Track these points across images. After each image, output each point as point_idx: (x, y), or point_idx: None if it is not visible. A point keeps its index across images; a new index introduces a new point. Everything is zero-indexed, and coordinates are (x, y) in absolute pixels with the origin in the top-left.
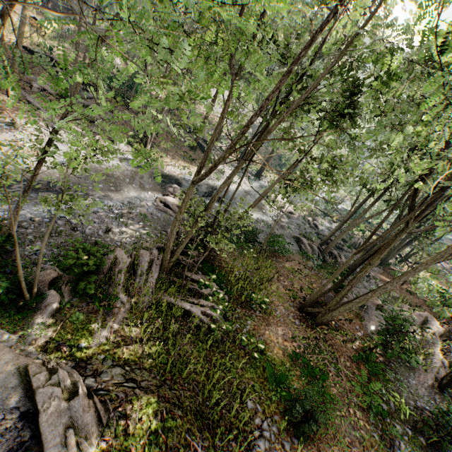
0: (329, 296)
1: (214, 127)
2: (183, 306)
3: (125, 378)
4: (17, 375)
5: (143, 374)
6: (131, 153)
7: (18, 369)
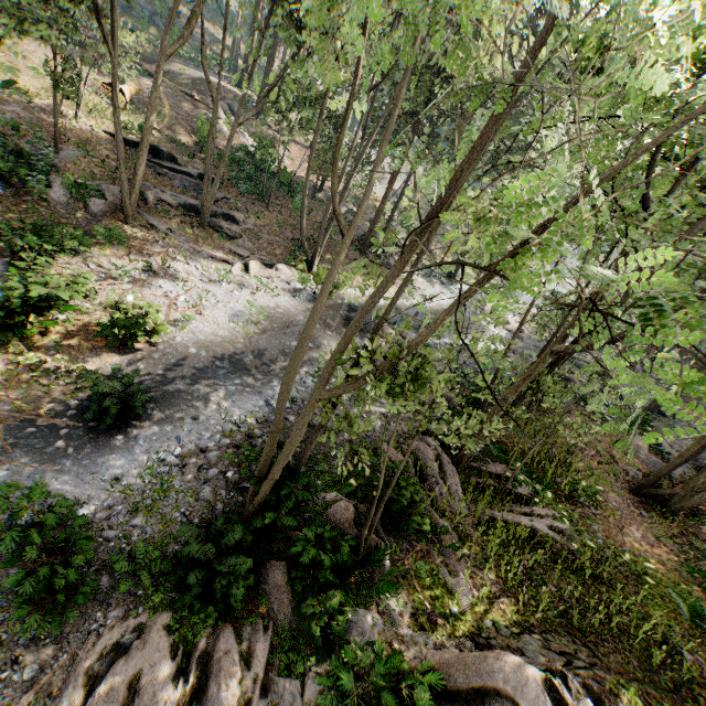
0: (653, 461)
1: (370, 209)
2: (521, 523)
3: (555, 652)
4: (545, 692)
5: (560, 641)
6: (298, 280)
7: (541, 684)
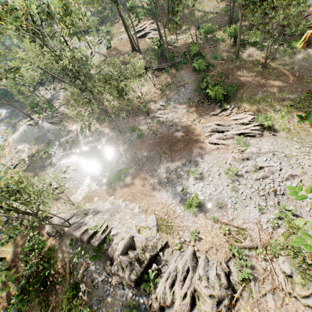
0: None
1: None
2: None
3: None
4: None
5: None
6: None
7: None
